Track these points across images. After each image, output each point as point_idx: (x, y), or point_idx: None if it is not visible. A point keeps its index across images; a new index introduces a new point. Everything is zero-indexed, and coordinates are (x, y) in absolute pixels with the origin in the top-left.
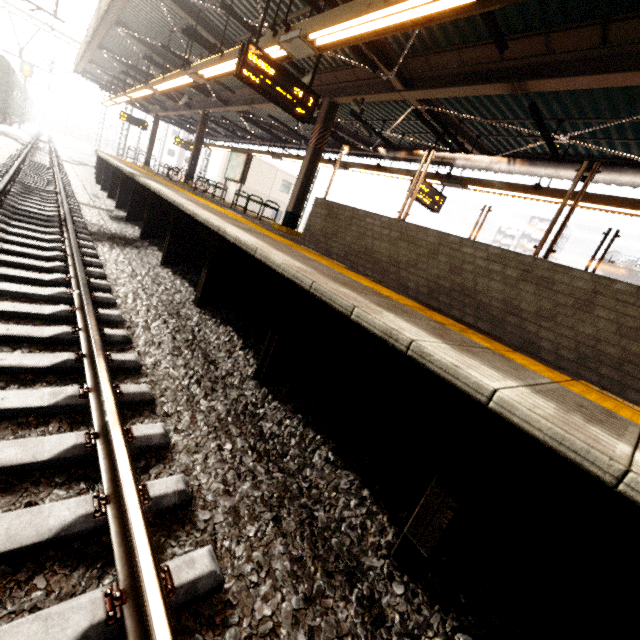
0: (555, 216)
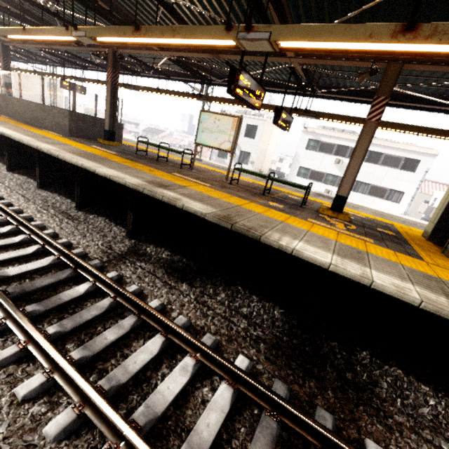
0: (42, 92)
